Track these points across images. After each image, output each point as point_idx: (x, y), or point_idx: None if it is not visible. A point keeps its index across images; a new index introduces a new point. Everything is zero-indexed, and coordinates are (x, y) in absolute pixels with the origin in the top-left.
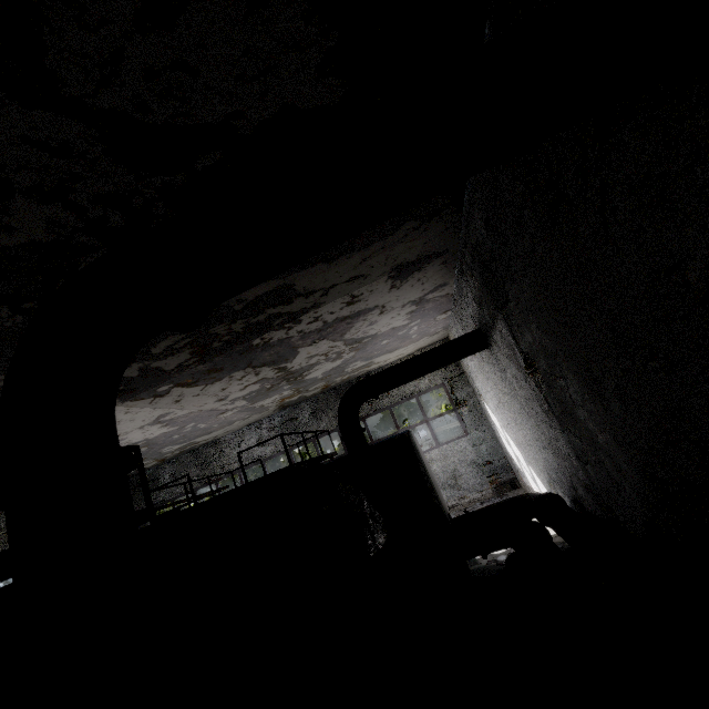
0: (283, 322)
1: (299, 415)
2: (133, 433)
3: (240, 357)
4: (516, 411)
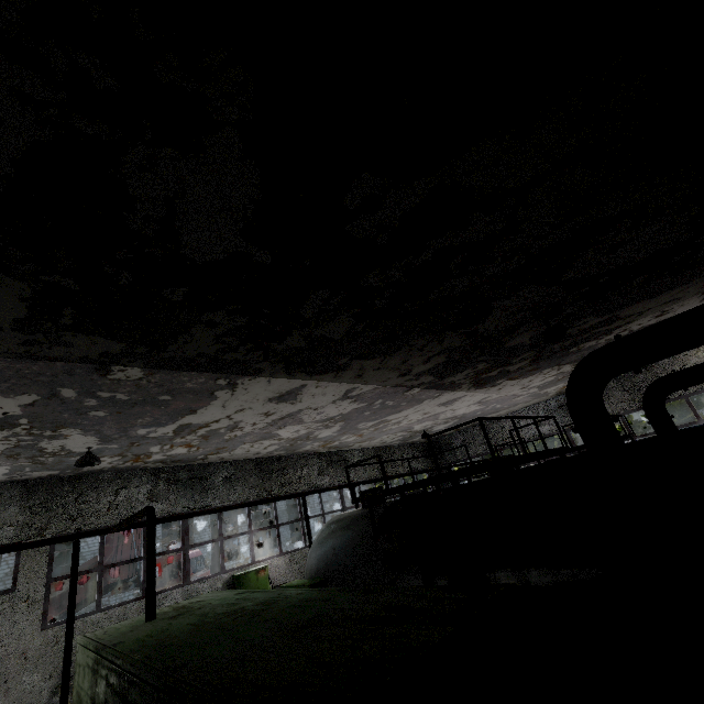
0: (598, 336)
1: None
2: (461, 409)
3: (556, 360)
4: None
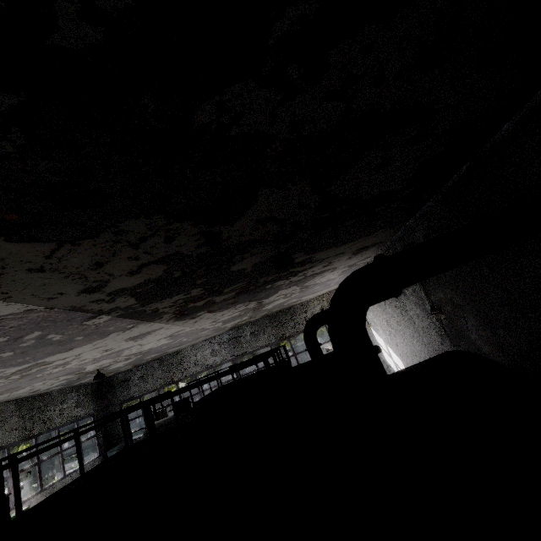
0: (289, 276)
1: (242, 334)
2: (150, 344)
3: (252, 295)
4: (409, 335)
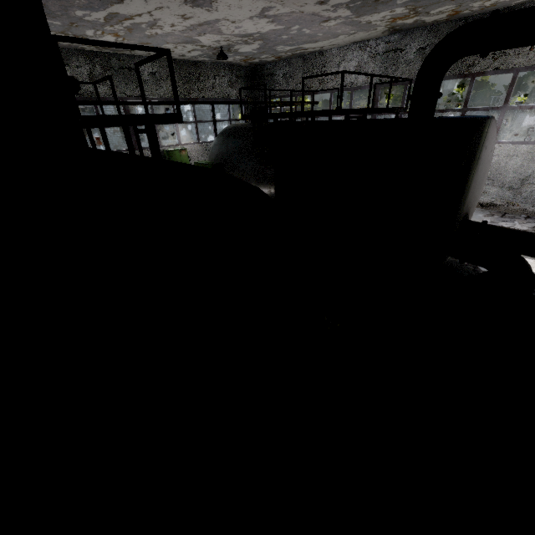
0: None
1: (406, 47)
2: (246, 23)
3: None
4: None
